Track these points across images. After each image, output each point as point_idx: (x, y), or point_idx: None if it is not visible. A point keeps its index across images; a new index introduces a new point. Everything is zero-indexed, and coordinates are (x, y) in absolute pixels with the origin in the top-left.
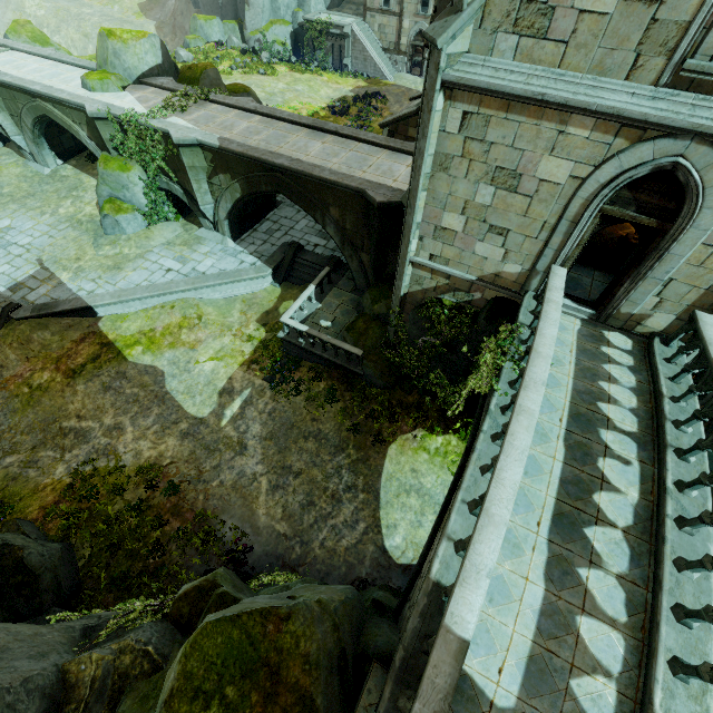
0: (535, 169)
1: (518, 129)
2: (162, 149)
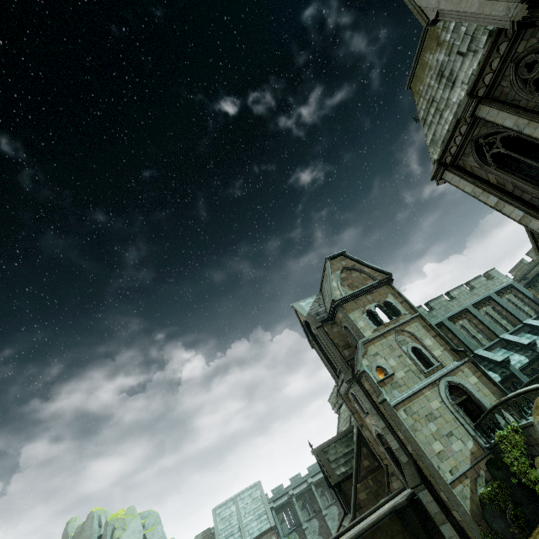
0: (432, 408)
1: (417, 403)
2: None
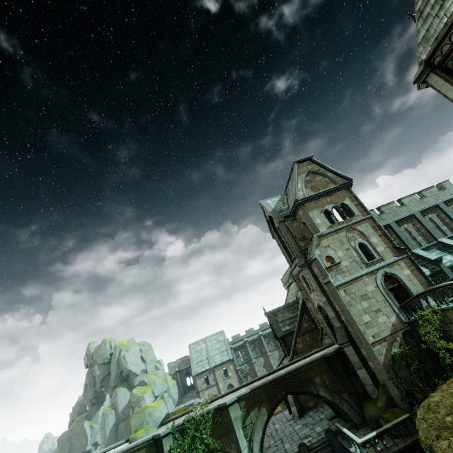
0: (367, 291)
1: (356, 286)
2: (209, 427)
